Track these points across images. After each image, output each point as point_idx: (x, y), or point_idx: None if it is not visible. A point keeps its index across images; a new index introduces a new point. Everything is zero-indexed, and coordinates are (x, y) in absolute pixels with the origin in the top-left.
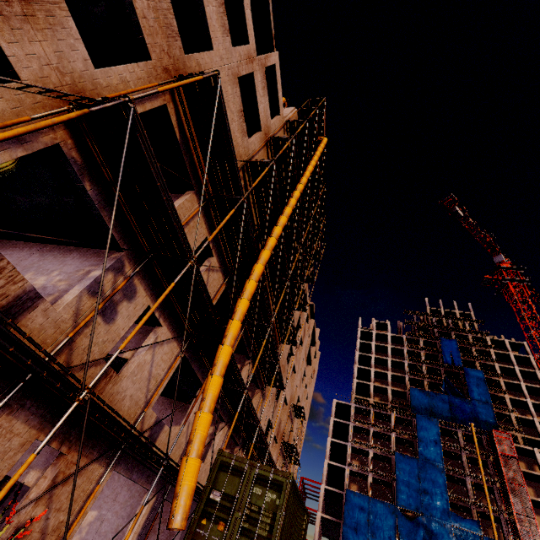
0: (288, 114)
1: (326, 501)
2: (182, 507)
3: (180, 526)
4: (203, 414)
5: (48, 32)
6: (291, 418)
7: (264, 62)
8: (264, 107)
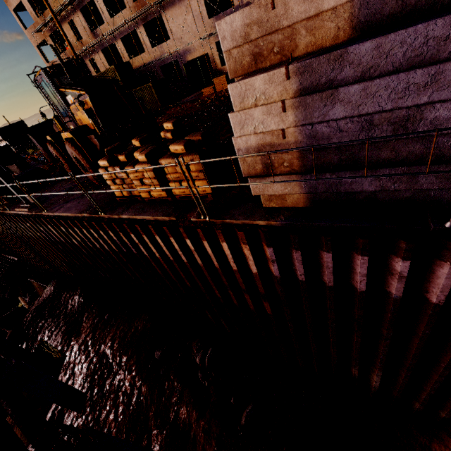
0: None
1: None
2: None
3: None
4: None
5: None
6: None
7: None
8: None
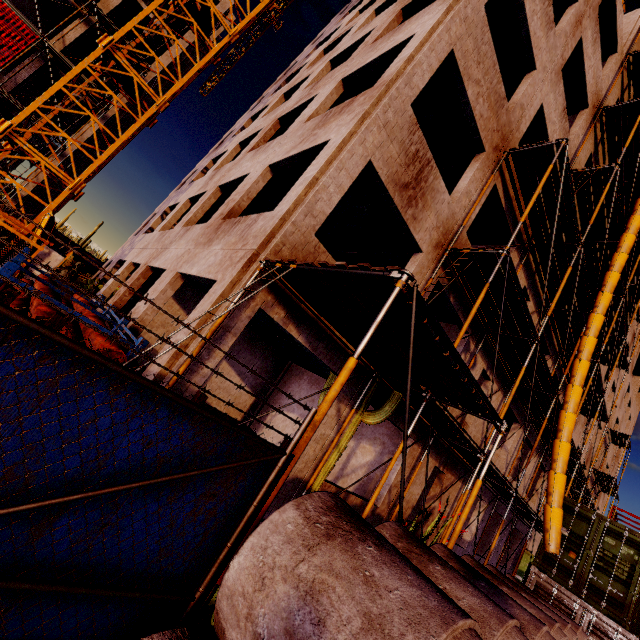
0: (630, 32)
1: None
2: (554, 540)
3: (556, 552)
4: (558, 474)
5: (432, 205)
6: (605, 443)
7: (597, 0)
8: (593, 69)
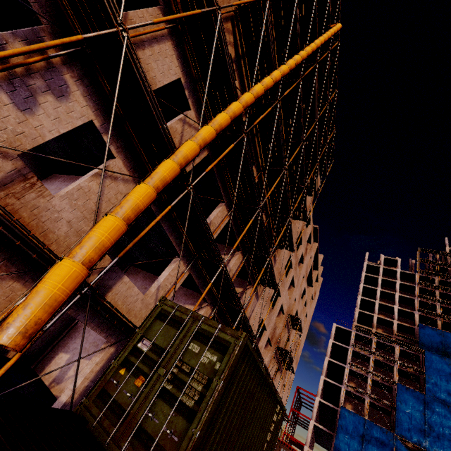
0: None
1: (320, 413)
2: (21, 315)
3: (6, 340)
4: (109, 217)
5: None
6: (288, 328)
7: None
8: None
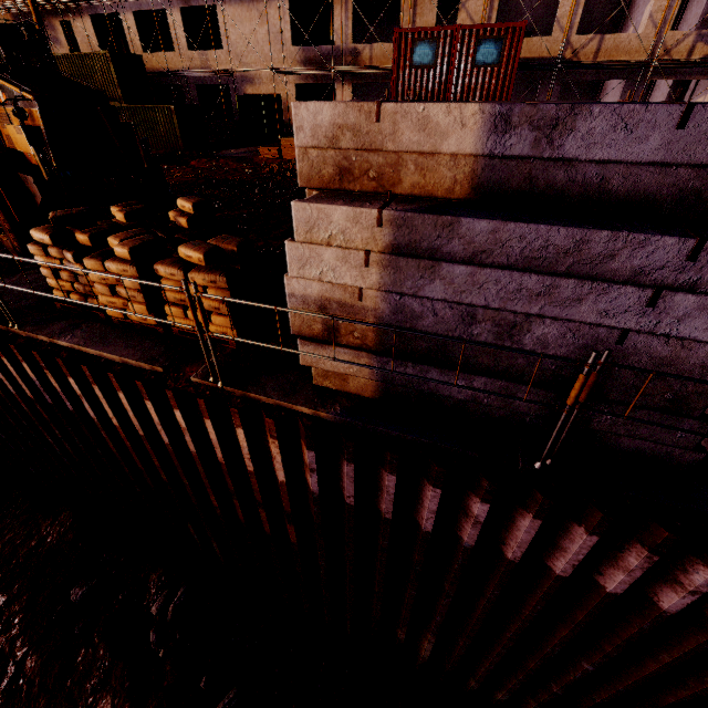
0: None
1: None
2: None
3: None
4: None
5: None
6: None
7: None
8: None
